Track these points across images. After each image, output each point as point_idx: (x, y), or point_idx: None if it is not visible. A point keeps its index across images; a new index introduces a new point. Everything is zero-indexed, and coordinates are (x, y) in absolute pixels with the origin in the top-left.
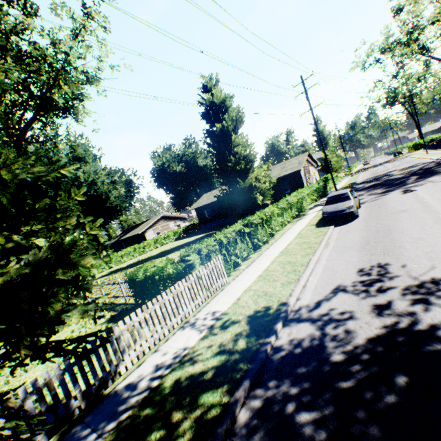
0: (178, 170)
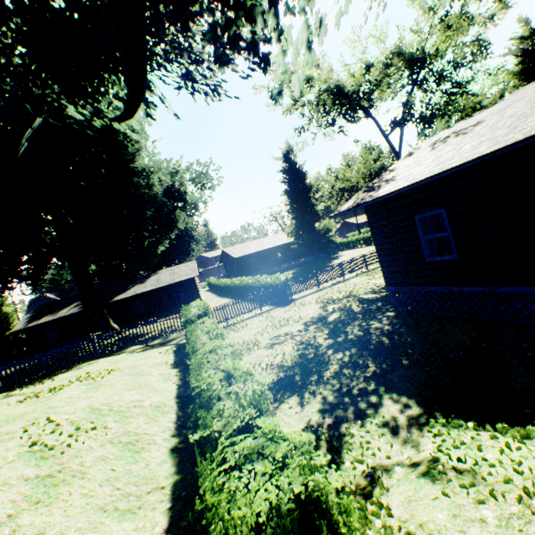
0: None
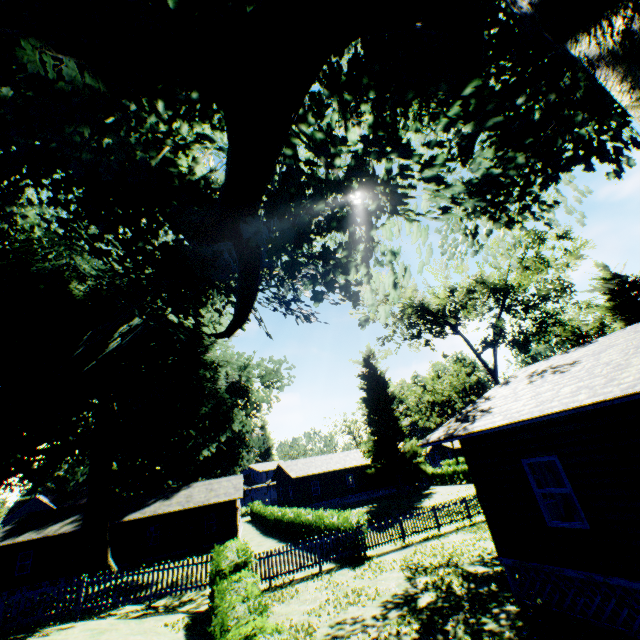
0: None
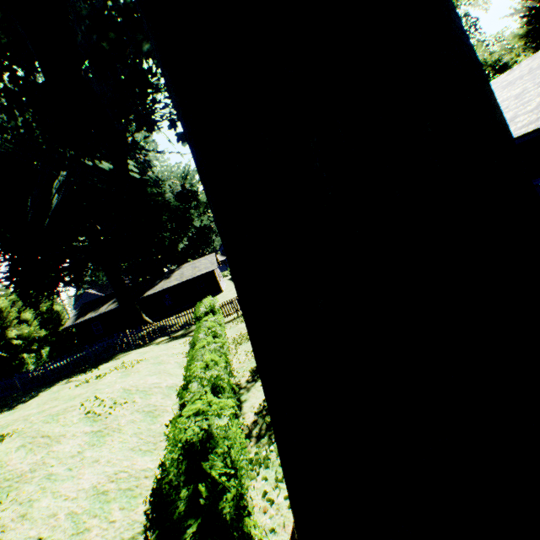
0: None
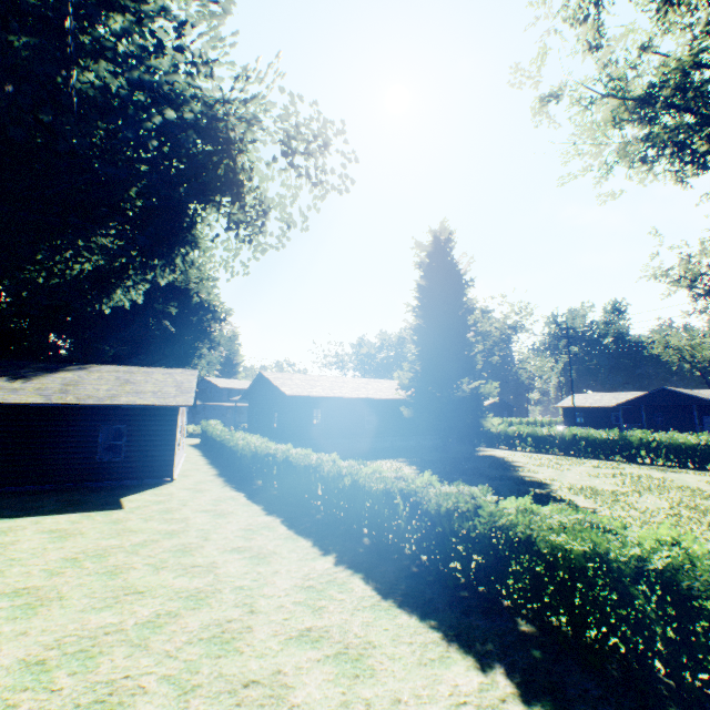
0: (173, 279)
